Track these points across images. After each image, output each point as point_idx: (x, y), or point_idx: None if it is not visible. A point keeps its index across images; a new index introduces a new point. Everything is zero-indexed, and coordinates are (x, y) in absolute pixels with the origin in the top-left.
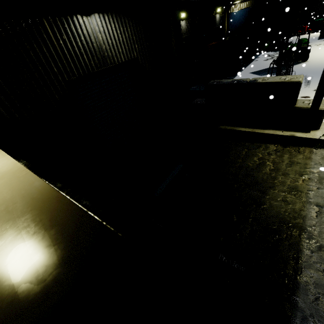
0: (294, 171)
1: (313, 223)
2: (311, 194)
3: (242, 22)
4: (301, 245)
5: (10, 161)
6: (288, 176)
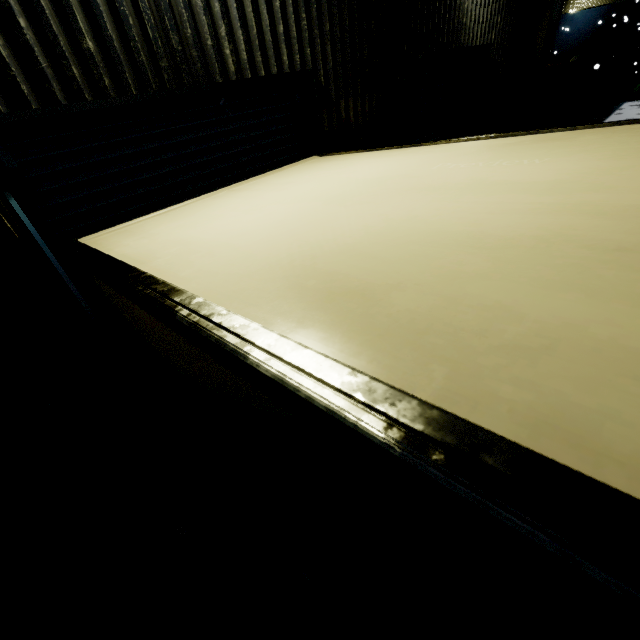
0: None
1: None
2: None
3: (587, 35)
4: None
5: (473, 142)
6: None
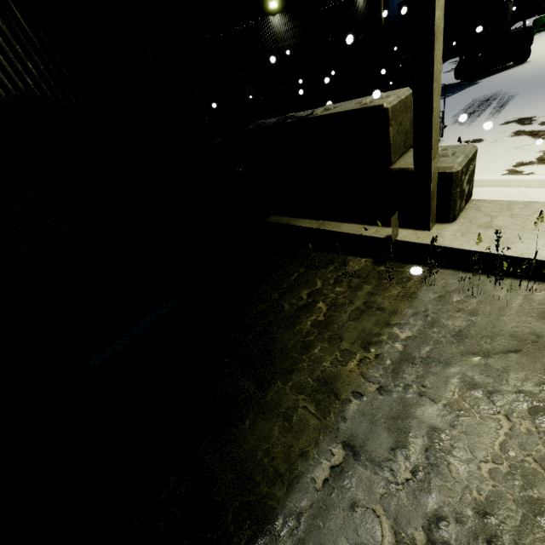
0: (359, 331)
1: (303, 504)
2: (353, 405)
3: None
4: None
5: None
6: (337, 345)
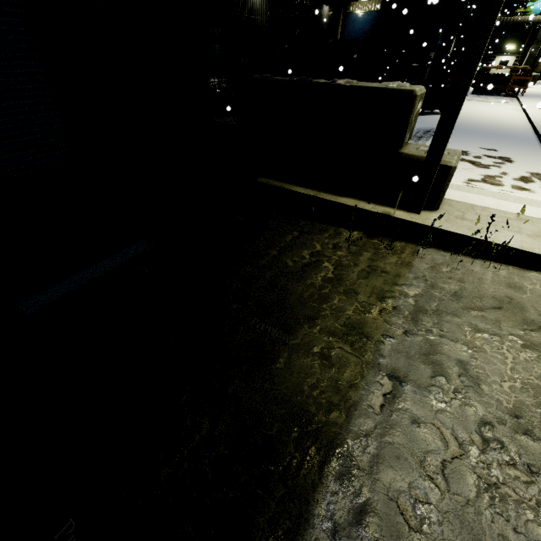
0: (371, 287)
1: (367, 427)
2: (387, 345)
3: (366, 34)
4: (315, 500)
5: None
6: (355, 298)
